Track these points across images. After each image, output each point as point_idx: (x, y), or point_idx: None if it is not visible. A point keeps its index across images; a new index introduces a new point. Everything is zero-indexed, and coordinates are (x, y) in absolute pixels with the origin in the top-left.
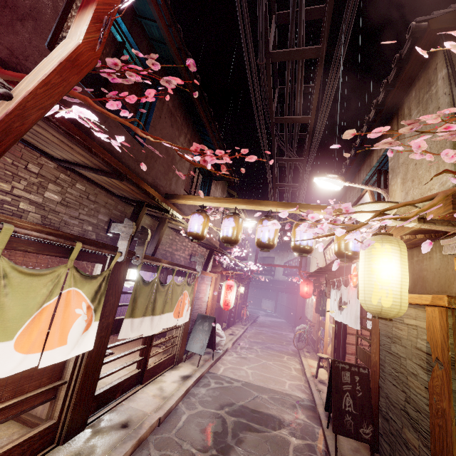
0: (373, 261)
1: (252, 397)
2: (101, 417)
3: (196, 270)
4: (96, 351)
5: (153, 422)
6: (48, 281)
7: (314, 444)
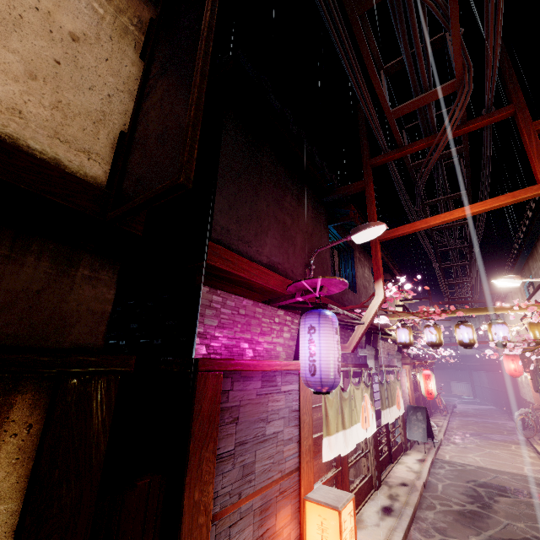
0: None
1: (491, 476)
2: (384, 480)
3: (397, 366)
4: (374, 432)
5: (422, 484)
6: (360, 391)
7: None
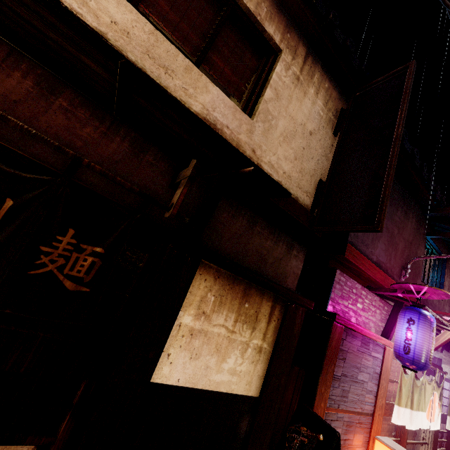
0: None
1: None
2: None
3: None
4: (436, 431)
5: None
6: (431, 387)
7: None
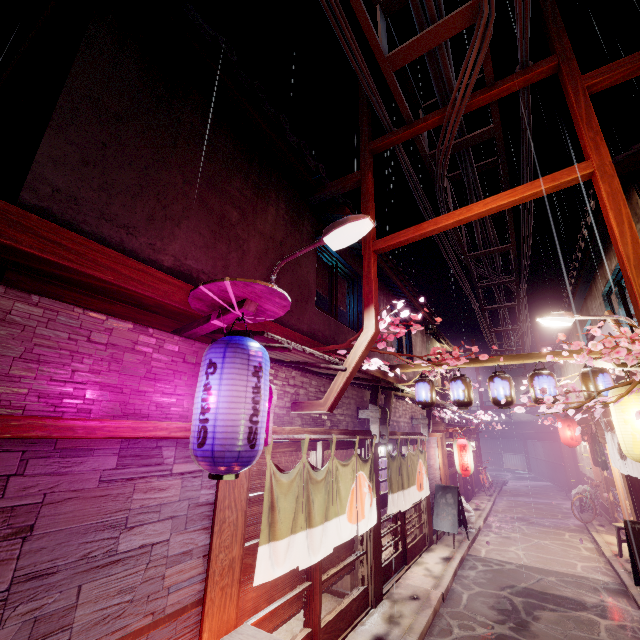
0: (623, 412)
1: (535, 579)
2: (389, 591)
3: (422, 434)
4: (376, 526)
5: (439, 596)
6: (350, 469)
7: (632, 625)
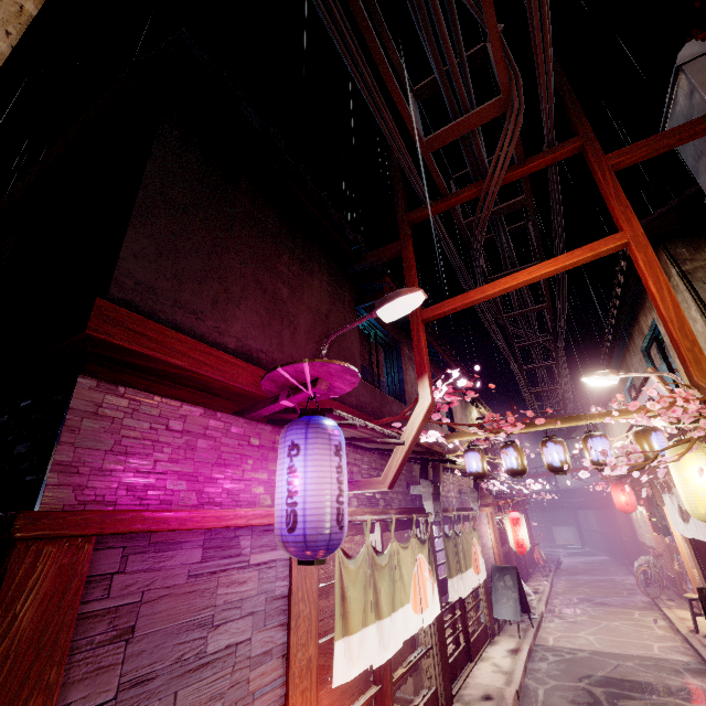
0: (683, 470)
1: (612, 666)
2: (459, 693)
3: (472, 509)
4: (439, 616)
5: (513, 694)
6: (410, 551)
7: None
